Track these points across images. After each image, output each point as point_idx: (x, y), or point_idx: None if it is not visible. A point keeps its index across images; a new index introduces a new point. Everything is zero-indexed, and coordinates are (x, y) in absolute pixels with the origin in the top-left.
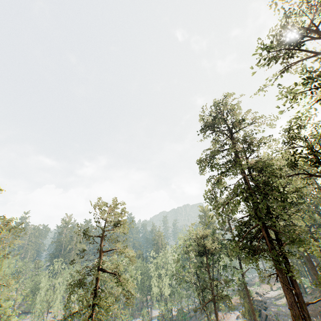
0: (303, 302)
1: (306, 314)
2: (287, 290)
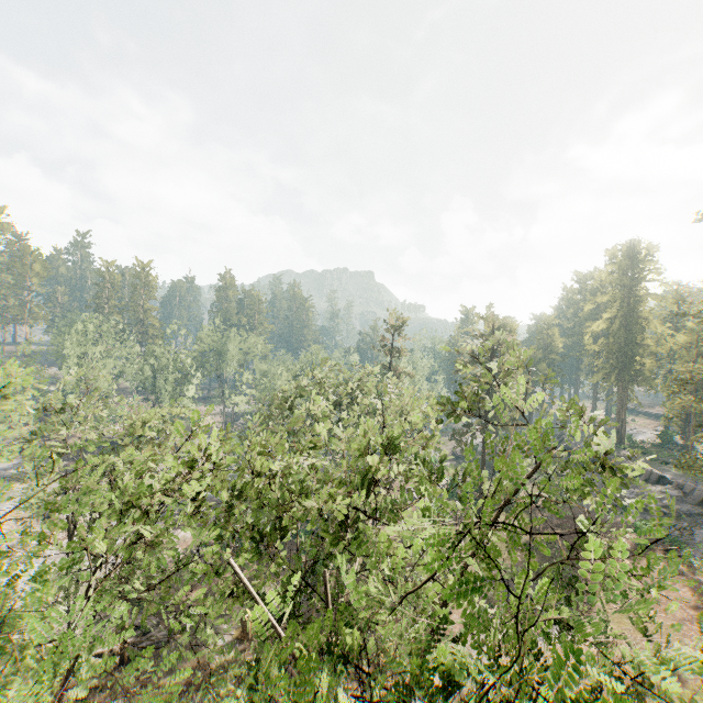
0: (626, 403)
1: (625, 408)
2: (621, 398)
